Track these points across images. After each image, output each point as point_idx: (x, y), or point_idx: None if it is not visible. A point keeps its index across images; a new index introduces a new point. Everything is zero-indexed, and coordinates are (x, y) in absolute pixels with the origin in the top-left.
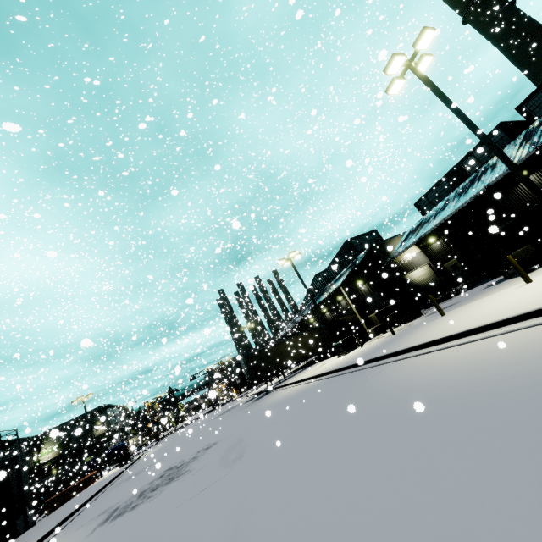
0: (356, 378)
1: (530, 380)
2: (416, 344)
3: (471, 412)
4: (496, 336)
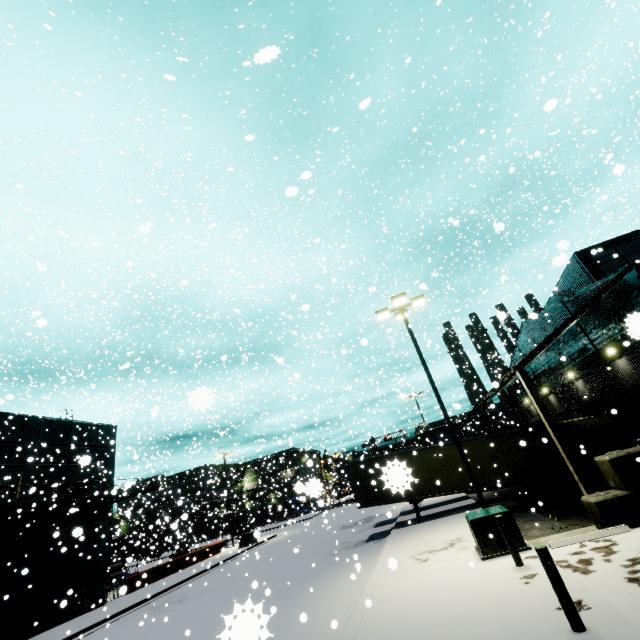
0: None
1: None
2: None
3: None
4: None
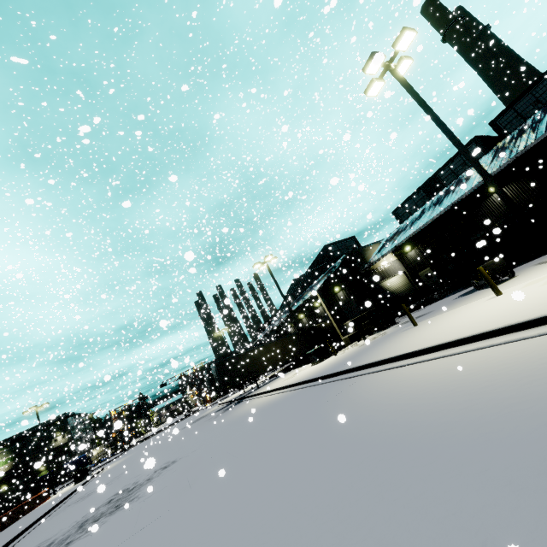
0: (325, 392)
1: (504, 412)
2: (387, 357)
3: (439, 451)
4: (467, 353)
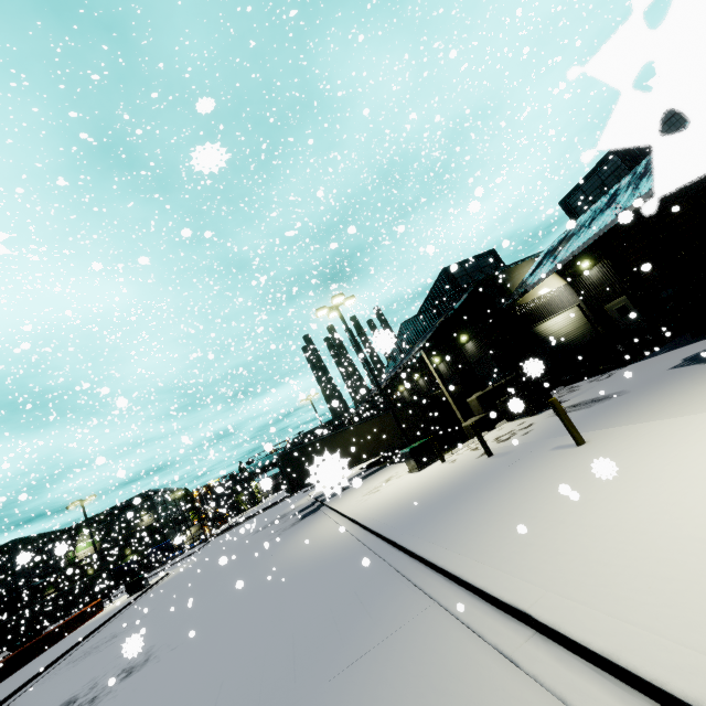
0: (355, 614)
1: None
2: (478, 583)
3: None
4: None
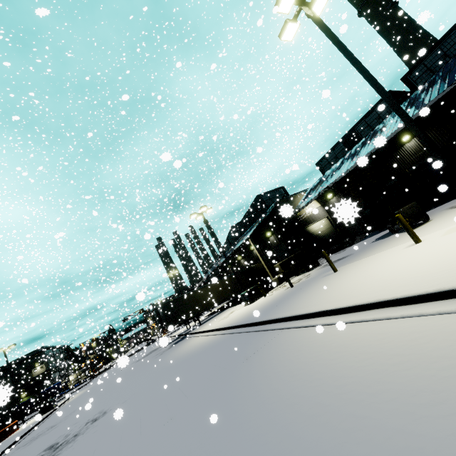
0: (245, 346)
1: None
2: (304, 312)
3: None
4: (391, 321)
